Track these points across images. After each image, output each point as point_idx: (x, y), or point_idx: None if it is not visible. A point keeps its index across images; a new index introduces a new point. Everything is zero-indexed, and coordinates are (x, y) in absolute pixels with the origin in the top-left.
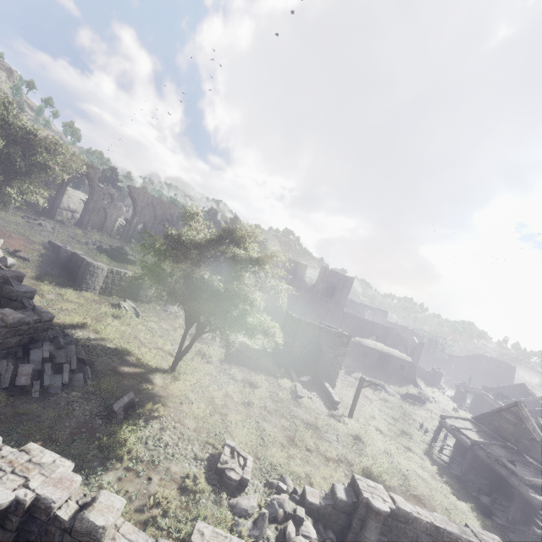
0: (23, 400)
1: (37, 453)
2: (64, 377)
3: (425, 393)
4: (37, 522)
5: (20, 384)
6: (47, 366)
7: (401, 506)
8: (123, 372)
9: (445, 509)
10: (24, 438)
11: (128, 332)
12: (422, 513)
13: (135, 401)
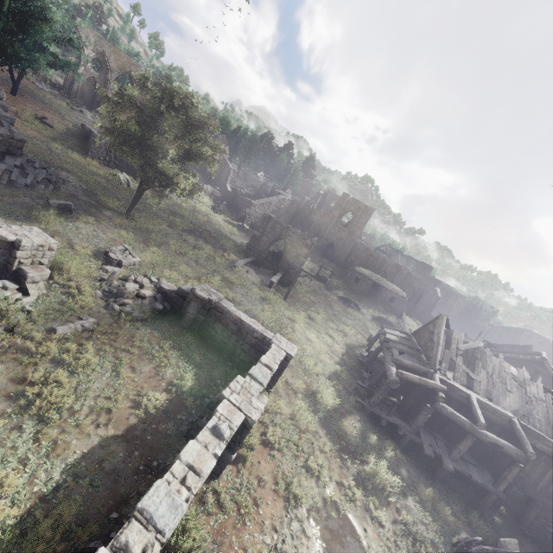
0: None
1: None
2: (28, 181)
3: (403, 324)
4: None
5: None
6: (16, 170)
7: (223, 303)
8: (80, 198)
9: (303, 352)
10: None
11: (110, 189)
12: (238, 313)
13: (71, 208)
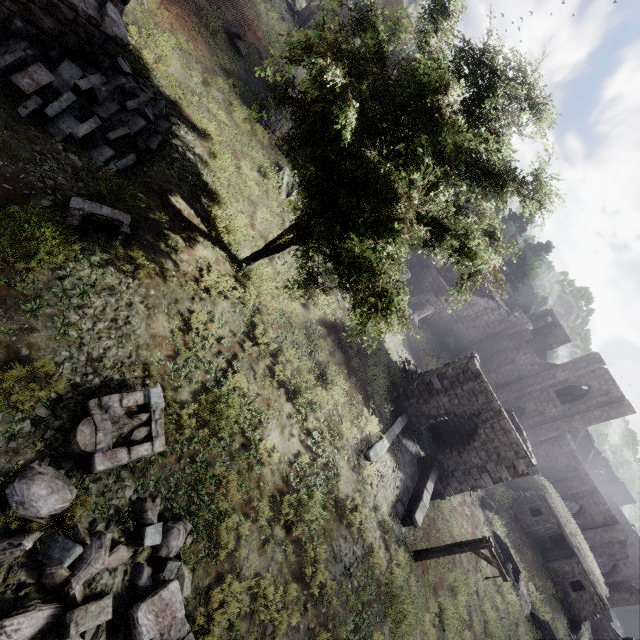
0: None
1: None
2: (80, 129)
3: None
4: None
5: (16, 83)
6: (70, 96)
7: None
8: (172, 203)
9: None
10: None
11: (253, 193)
12: None
13: (120, 228)
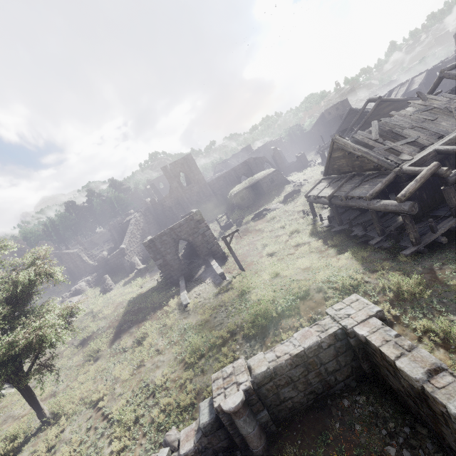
0: None
1: None
2: None
3: (297, 182)
4: None
5: None
6: None
7: (257, 370)
8: None
9: (329, 283)
10: None
11: None
12: (281, 353)
13: None
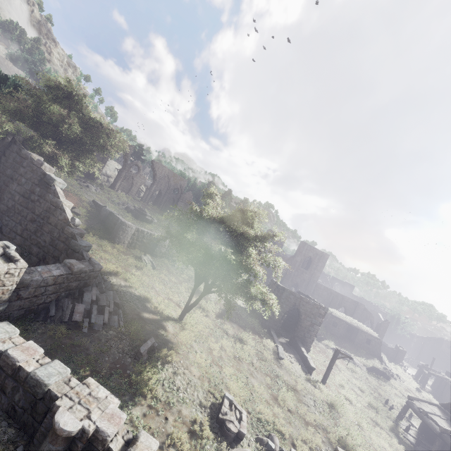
0: (76, 333)
1: (94, 388)
2: (105, 317)
3: (390, 369)
4: (94, 450)
5: (75, 320)
6: (94, 307)
7: None
8: (145, 317)
9: None
10: (77, 367)
11: (147, 282)
12: None
13: (155, 346)
